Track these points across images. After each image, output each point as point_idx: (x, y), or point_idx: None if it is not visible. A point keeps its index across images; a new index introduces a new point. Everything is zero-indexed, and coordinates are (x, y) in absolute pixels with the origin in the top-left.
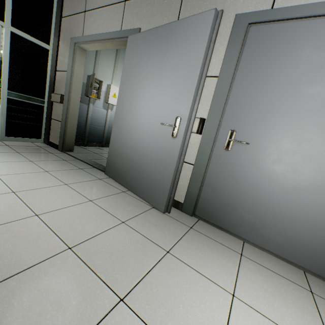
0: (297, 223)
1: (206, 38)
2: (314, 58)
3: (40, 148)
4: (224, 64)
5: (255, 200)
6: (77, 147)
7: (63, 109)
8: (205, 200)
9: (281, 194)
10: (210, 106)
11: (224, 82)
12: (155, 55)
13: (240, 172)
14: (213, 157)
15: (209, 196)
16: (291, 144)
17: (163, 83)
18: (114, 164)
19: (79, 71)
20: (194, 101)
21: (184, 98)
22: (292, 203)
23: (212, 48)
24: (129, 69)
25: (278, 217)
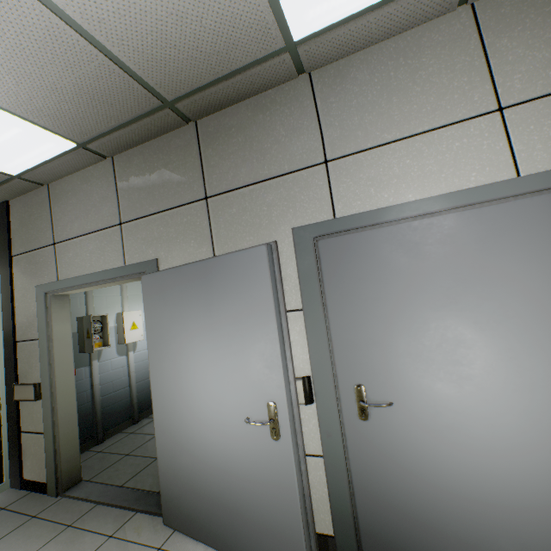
0: (527, 515)
1: (268, 282)
2: (416, 269)
3: (7, 511)
4: (303, 293)
5: (447, 494)
6: (86, 457)
7: (43, 409)
8: (369, 519)
9: (478, 472)
10: (310, 355)
11: (315, 317)
12: (196, 304)
13: (401, 451)
14: (348, 435)
15: (373, 509)
16: (450, 388)
17: (224, 346)
18: (179, 502)
19: (64, 332)
20: (286, 371)
21: (268, 370)
22: (501, 482)
23: (281, 290)
24: (158, 326)
25: (494, 513)
